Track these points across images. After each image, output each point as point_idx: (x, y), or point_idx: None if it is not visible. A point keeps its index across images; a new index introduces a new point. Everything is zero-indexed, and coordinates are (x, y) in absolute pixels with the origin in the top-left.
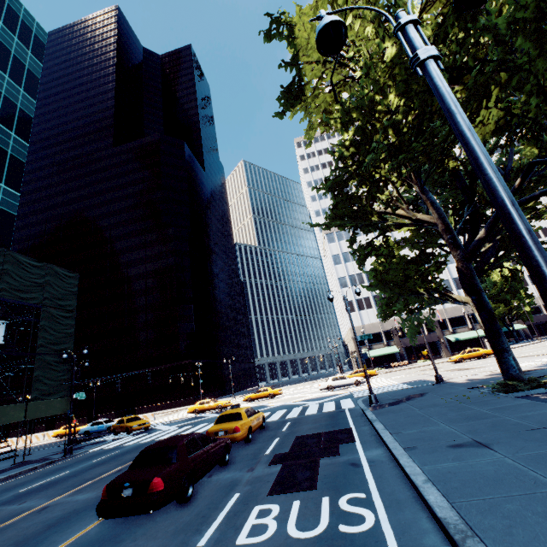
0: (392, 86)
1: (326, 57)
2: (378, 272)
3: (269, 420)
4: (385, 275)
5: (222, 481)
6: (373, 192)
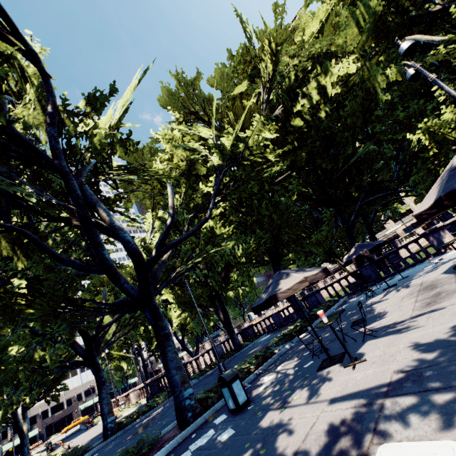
0: None
1: None
2: None
3: None
4: None
5: None
6: None
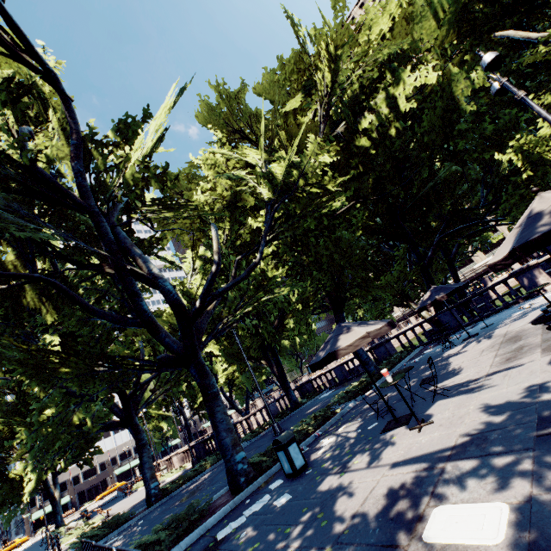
0: (2, 423)
1: None
2: None
3: None
4: (2, 490)
5: None
6: None
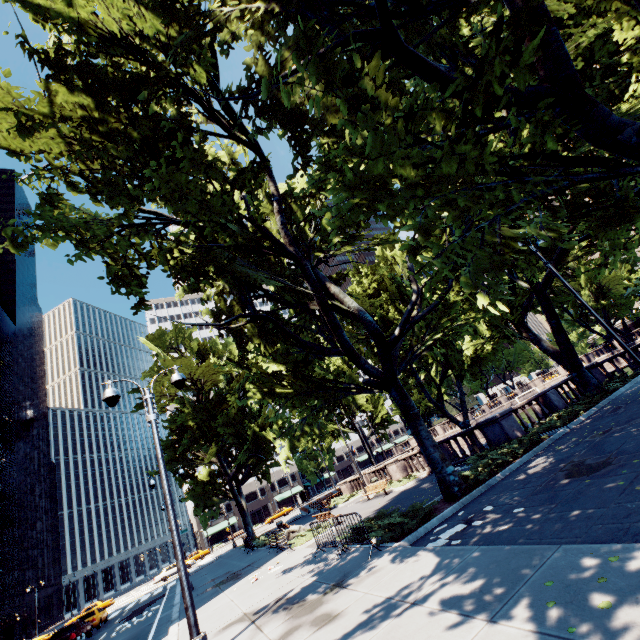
0: (190, 419)
1: (168, 352)
2: (190, 492)
3: (109, 618)
4: (194, 493)
5: (96, 636)
6: (188, 448)
